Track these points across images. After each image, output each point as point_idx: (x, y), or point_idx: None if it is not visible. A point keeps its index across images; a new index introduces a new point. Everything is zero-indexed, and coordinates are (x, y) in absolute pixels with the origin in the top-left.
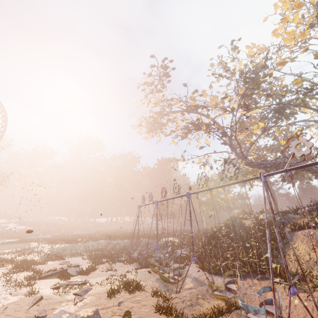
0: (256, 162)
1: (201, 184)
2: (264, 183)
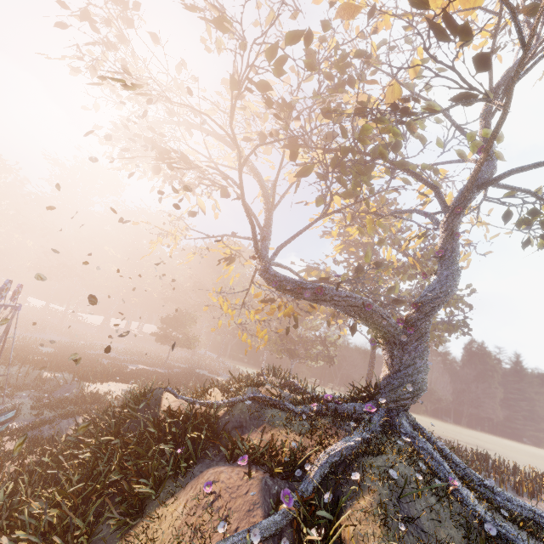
0: (275, 273)
1: None
2: None
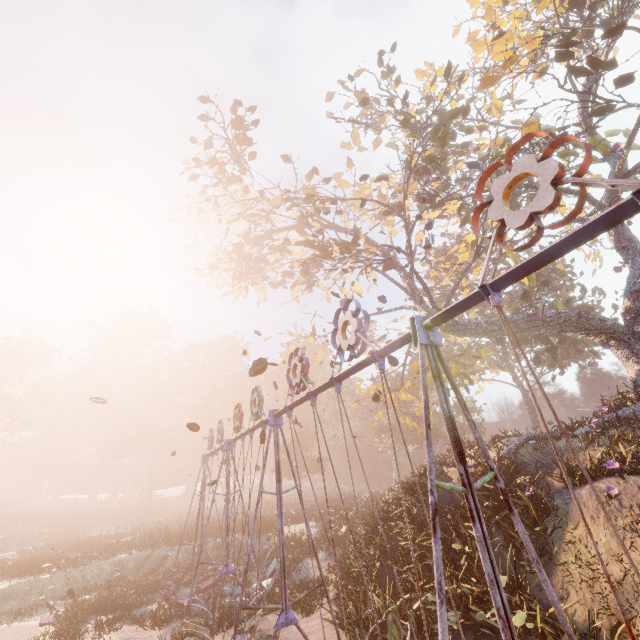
0: (466, 322)
1: (296, 383)
2: (426, 352)
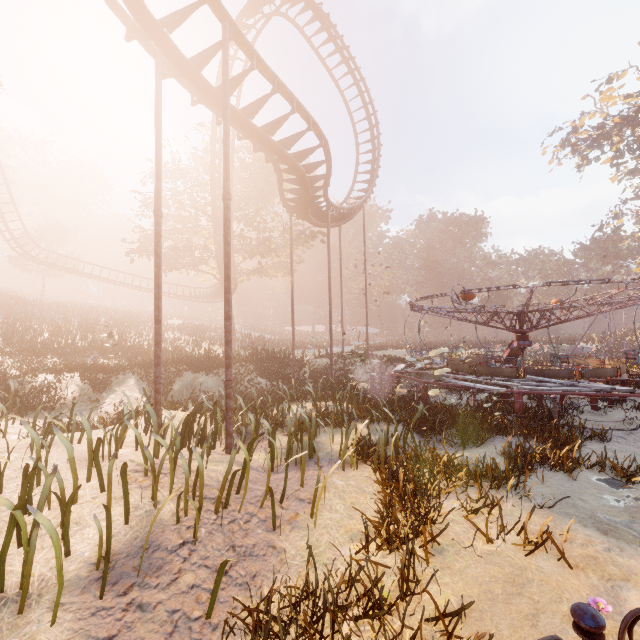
0: None
1: None
2: None
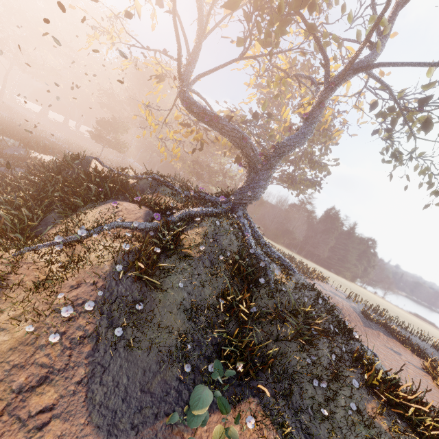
0: (189, 96)
1: None
2: None
